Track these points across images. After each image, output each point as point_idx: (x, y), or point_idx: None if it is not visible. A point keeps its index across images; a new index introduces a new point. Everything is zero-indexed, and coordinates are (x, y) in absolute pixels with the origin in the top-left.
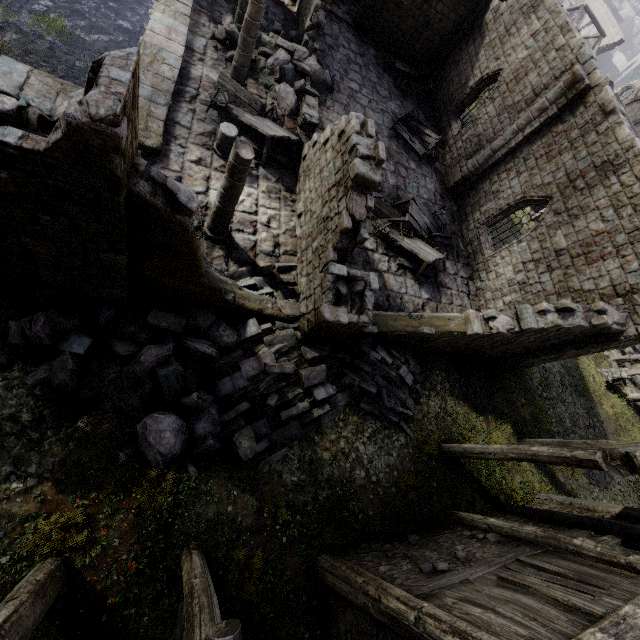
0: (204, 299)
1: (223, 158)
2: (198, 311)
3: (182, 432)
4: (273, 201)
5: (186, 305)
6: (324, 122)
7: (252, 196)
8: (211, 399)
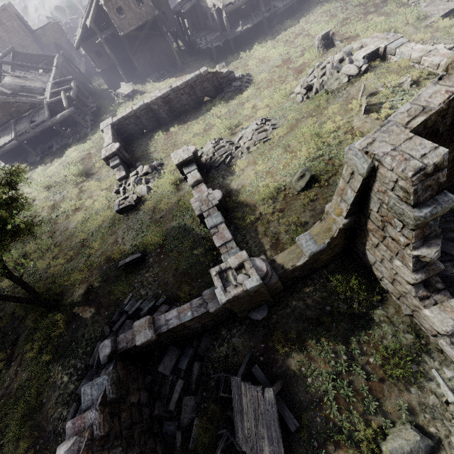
0: None
1: None
2: None
3: None
4: None
5: None
6: None
7: None
8: None
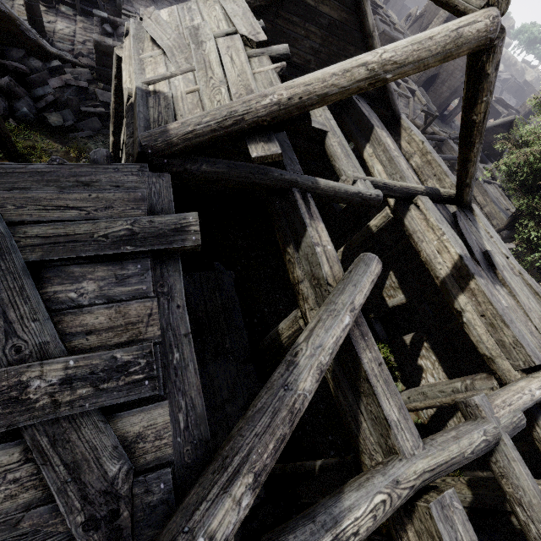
0: (10, 32)
1: (46, 7)
2: (12, 48)
3: (2, 101)
4: (88, 33)
5: (2, 44)
6: (134, 4)
7: (70, 28)
8: (25, 91)
